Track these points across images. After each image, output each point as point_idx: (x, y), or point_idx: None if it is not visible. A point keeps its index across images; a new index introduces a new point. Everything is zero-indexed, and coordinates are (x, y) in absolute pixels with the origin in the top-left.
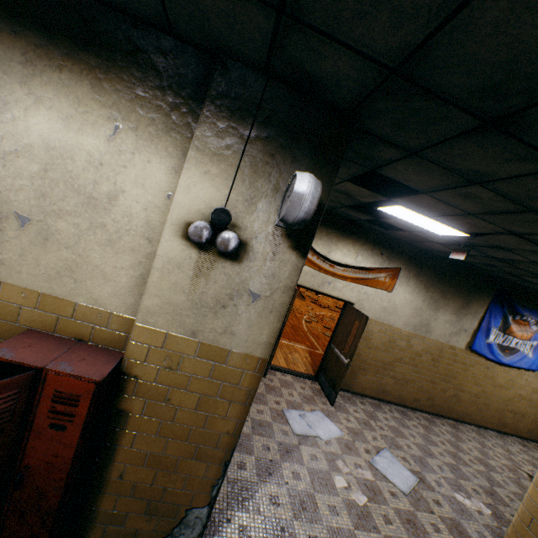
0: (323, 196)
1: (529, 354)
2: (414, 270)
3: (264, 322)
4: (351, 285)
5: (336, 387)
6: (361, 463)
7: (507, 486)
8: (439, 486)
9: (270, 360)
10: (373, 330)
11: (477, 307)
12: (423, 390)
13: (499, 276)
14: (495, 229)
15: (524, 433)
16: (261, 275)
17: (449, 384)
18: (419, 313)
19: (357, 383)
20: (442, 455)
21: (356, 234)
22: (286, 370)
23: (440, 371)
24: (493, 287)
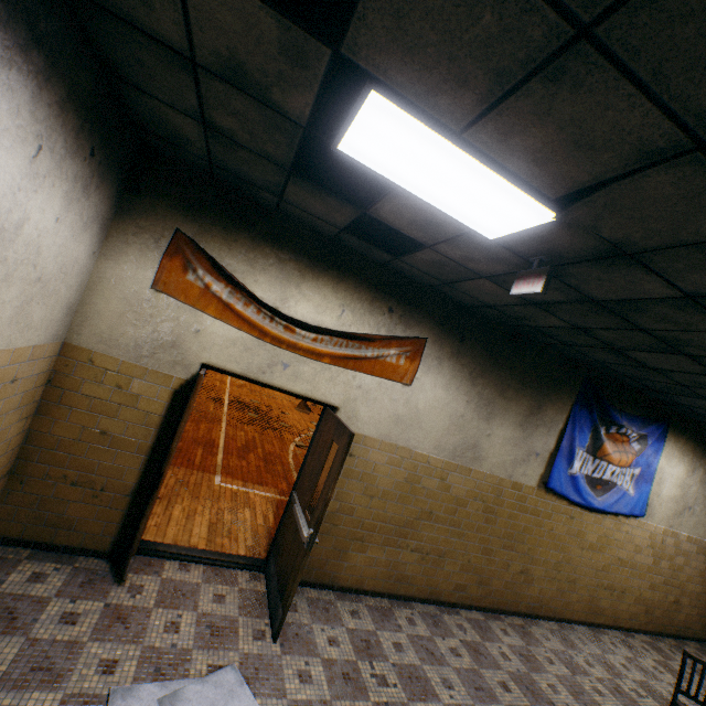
0: None
1: (629, 489)
2: (450, 344)
3: None
4: (332, 370)
5: (286, 596)
6: None
7: None
8: None
9: (135, 541)
10: (378, 461)
11: (553, 412)
12: (470, 568)
13: (589, 356)
14: (644, 133)
15: (625, 621)
16: None
17: (513, 552)
18: (462, 424)
19: (348, 569)
20: None
21: (339, 266)
22: (195, 554)
23: (498, 529)
24: (576, 378)
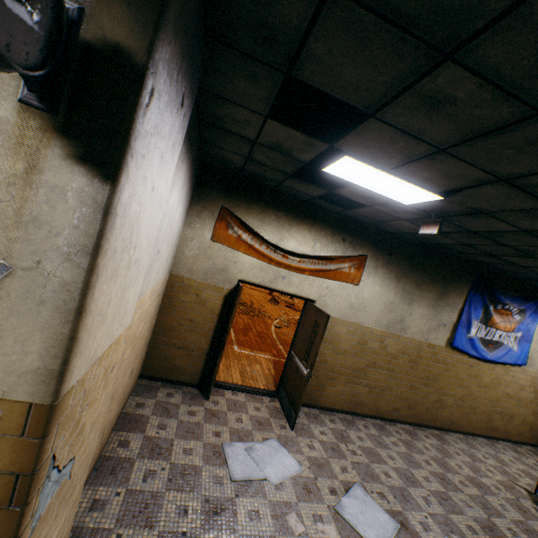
0: (135, 44)
1: (513, 347)
2: (382, 258)
3: (28, 325)
4: (310, 279)
5: (296, 406)
6: (322, 513)
7: (506, 513)
8: (426, 530)
9: (213, 377)
10: (340, 332)
11: (455, 297)
12: (402, 398)
13: (477, 259)
14: (476, 175)
15: (514, 436)
16: (4, 220)
17: (430, 388)
18: (392, 307)
19: (326, 396)
20: (428, 480)
21: (311, 217)
22: (238, 387)
23: (419, 374)
24: (470, 273)
